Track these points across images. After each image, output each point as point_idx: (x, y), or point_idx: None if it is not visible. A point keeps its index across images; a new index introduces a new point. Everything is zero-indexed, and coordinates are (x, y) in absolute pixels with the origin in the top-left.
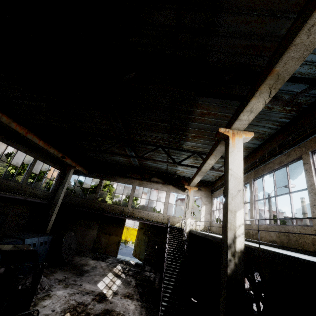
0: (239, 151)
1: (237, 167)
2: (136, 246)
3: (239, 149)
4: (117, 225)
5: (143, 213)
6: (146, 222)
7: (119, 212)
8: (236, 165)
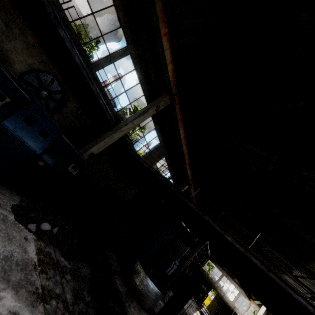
0: (264, 308)
1: (261, 312)
2: (210, 305)
3: (264, 308)
4: (207, 287)
5: (222, 292)
6: (223, 299)
7: (211, 282)
8: (261, 311)
